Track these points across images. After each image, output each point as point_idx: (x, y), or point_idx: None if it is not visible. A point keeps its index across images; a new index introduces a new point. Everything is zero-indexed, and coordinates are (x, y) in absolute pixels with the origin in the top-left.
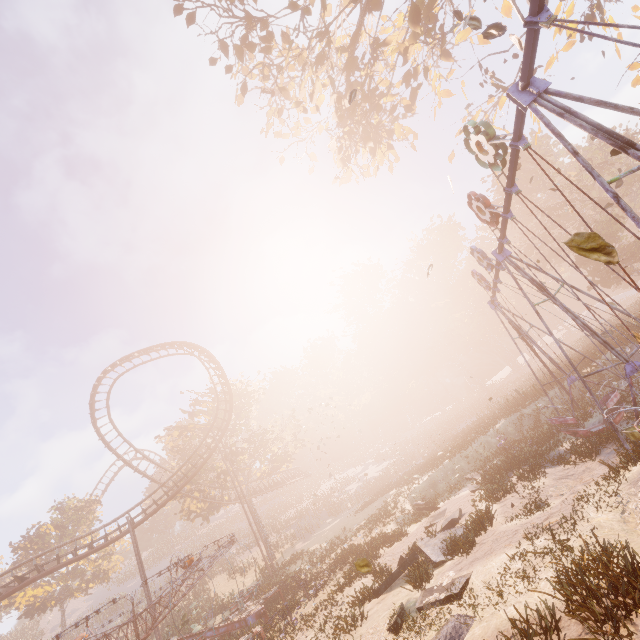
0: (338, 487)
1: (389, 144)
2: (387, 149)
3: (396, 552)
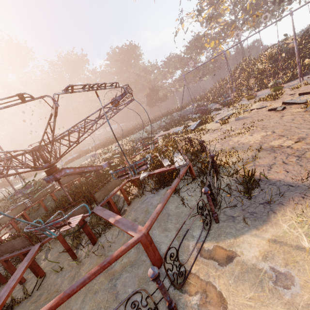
0: None
1: None
2: None
3: None
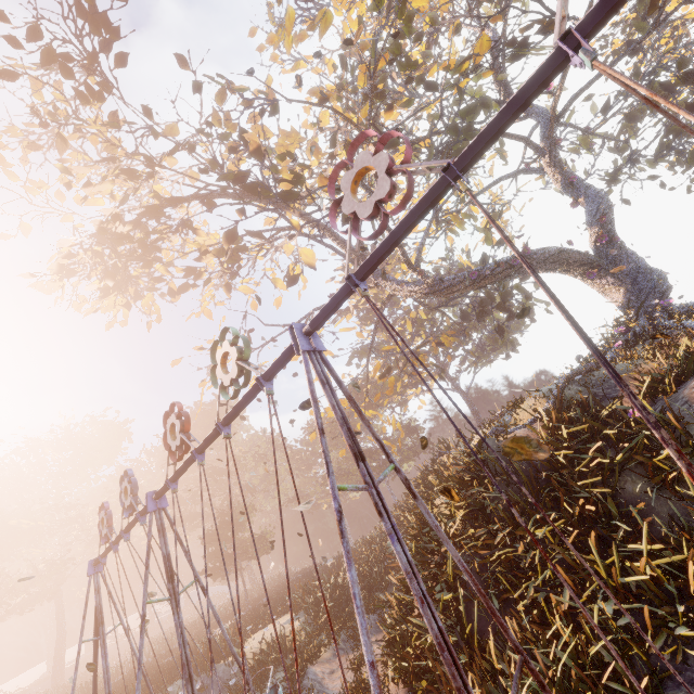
0: None
1: (129, 302)
2: (123, 304)
3: None
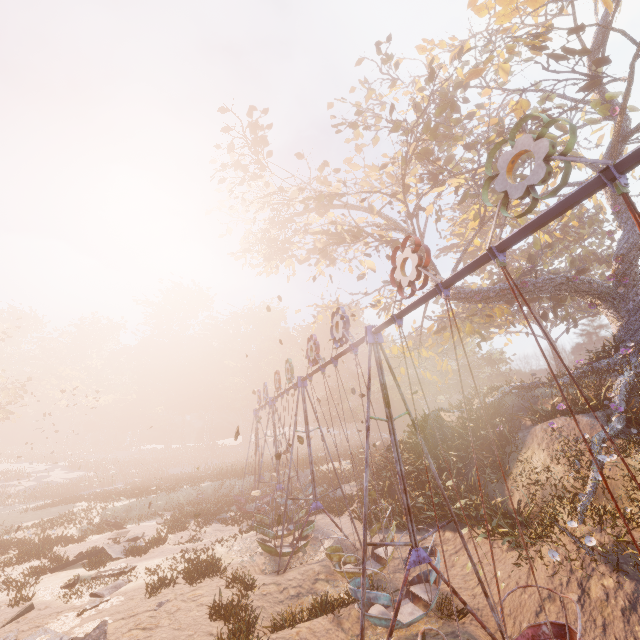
0: (2, 477)
1: (278, 265)
2: (275, 267)
3: (73, 550)
